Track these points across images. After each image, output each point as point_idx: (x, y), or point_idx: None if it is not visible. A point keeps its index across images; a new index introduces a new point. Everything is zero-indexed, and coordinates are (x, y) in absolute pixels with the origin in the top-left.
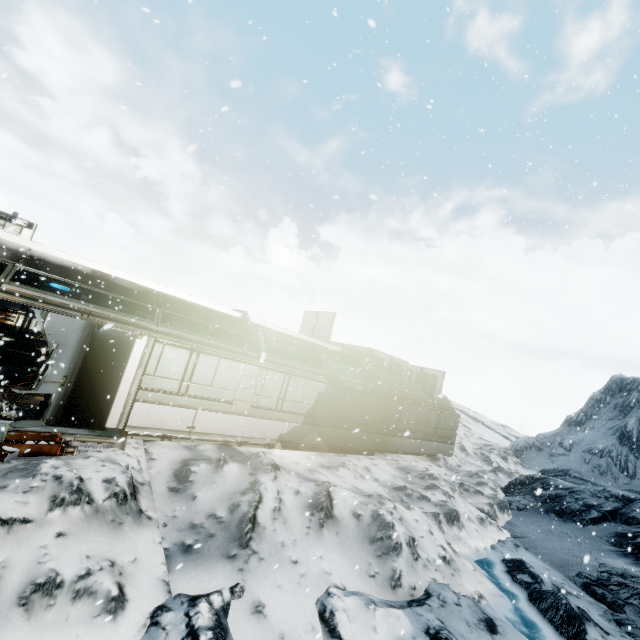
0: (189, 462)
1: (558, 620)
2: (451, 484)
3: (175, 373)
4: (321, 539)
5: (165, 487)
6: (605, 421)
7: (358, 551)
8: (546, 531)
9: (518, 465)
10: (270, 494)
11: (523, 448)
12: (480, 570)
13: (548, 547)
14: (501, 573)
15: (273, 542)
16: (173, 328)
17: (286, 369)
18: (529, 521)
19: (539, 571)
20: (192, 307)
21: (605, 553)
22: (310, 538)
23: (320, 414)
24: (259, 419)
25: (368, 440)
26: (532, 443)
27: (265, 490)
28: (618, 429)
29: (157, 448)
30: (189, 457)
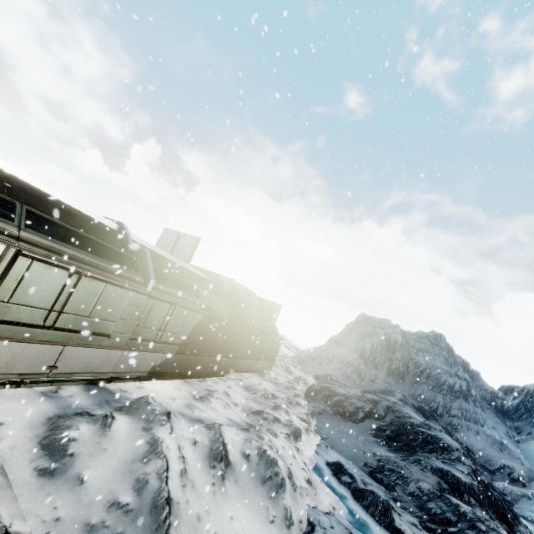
0: (60, 423)
1: (378, 514)
2: (286, 401)
3: (42, 300)
4: (226, 494)
5: (30, 470)
6: (352, 342)
7: (255, 496)
8: (339, 430)
9: (301, 371)
10: (173, 454)
11: (305, 358)
12: (318, 478)
13: (344, 444)
14: (329, 476)
15: (190, 519)
16: (43, 236)
17: (170, 298)
18: (327, 423)
19: (350, 469)
20: (60, 207)
21: (372, 444)
22: (217, 497)
23: (192, 343)
24: (135, 352)
25: (223, 364)
26: (311, 355)
27: (168, 450)
28: (360, 349)
29: (1, 403)
30: (55, 412)
